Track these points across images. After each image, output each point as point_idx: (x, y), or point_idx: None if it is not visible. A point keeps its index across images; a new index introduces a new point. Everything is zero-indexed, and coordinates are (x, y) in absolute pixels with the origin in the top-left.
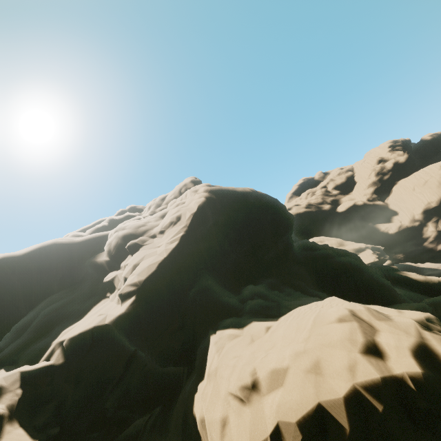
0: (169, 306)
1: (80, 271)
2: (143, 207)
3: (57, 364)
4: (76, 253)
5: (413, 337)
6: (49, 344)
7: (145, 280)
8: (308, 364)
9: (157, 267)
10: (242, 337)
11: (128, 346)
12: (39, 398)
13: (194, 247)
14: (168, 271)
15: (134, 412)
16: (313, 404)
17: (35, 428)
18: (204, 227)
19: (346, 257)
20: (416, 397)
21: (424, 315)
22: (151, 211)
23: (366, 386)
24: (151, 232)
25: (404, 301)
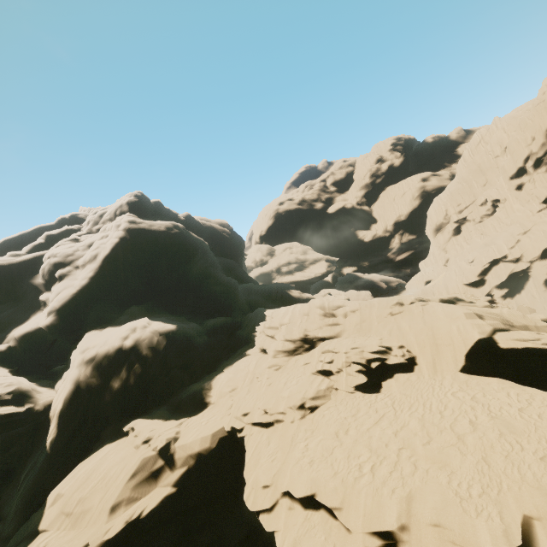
0: (75, 318)
1: (21, 286)
2: (86, 215)
3: (13, 345)
4: (16, 273)
5: (140, 333)
6: (7, 336)
7: (61, 304)
8: (105, 341)
9: (70, 296)
10: (99, 333)
11: (52, 337)
12: (6, 358)
13: (102, 280)
14: (78, 298)
15: (55, 362)
16: (96, 350)
17: (7, 367)
18: (114, 264)
19: (219, 285)
20: (124, 348)
21: (165, 326)
22: (88, 228)
23: (113, 346)
24: (76, 263)
25: (227, 315)
